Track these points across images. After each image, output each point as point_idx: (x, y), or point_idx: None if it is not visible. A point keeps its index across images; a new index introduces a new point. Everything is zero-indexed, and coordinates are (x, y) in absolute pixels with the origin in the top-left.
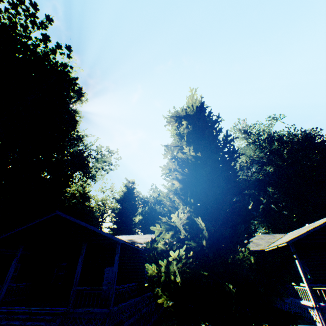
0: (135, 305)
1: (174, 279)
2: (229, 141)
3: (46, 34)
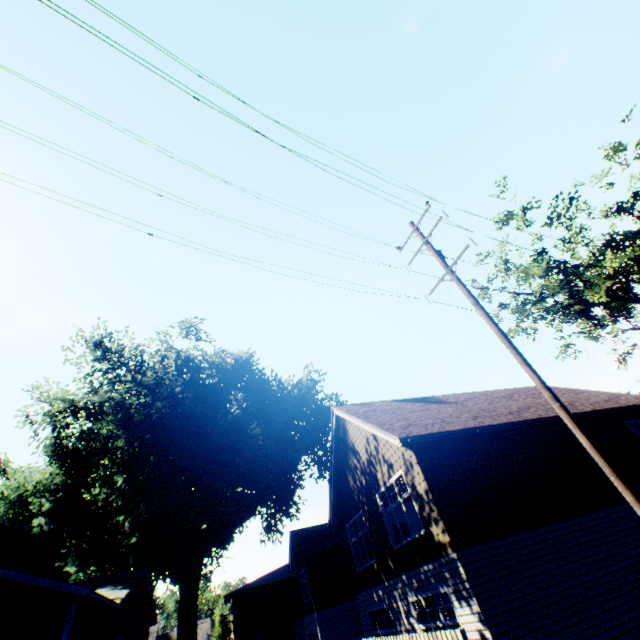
0: None
1: None
2: None
3: None
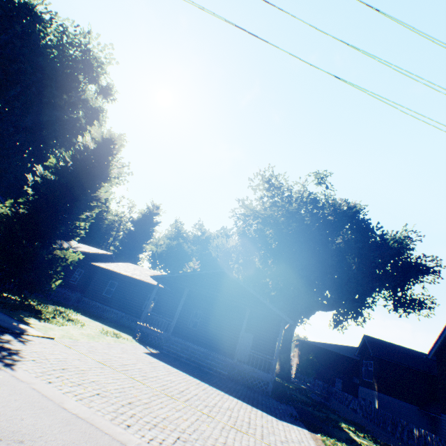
0: None
1: None
2: (81, 172)
3: (35, 34)
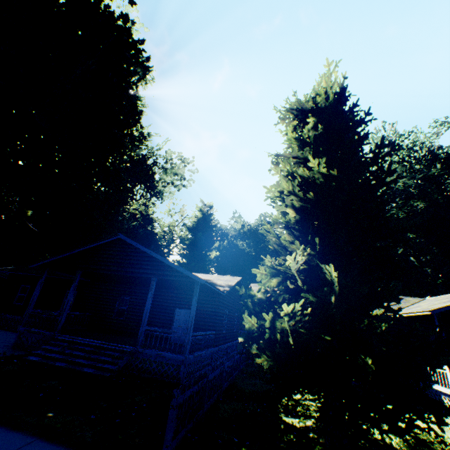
0: (210, 356)
1: (280, 338)
2: (384, 155)
3: None
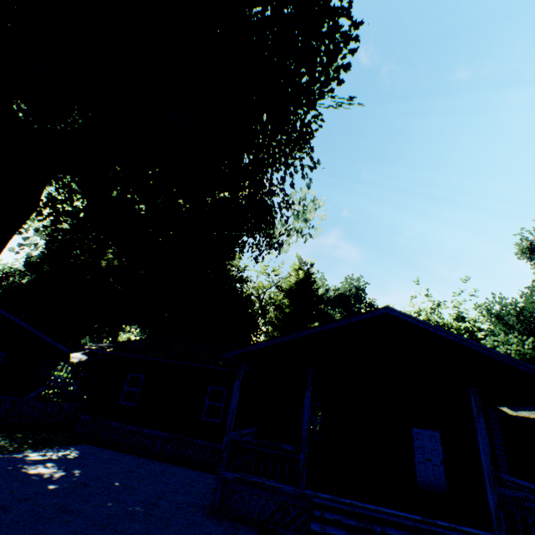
0: None
1: None
2: None
3: None
